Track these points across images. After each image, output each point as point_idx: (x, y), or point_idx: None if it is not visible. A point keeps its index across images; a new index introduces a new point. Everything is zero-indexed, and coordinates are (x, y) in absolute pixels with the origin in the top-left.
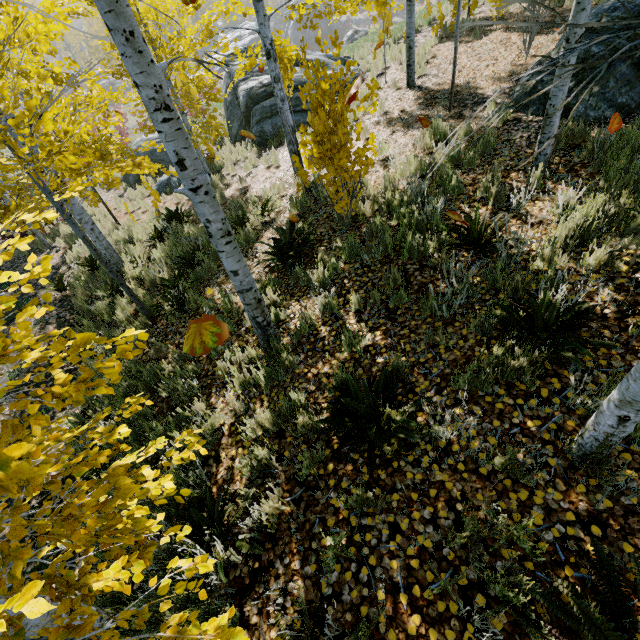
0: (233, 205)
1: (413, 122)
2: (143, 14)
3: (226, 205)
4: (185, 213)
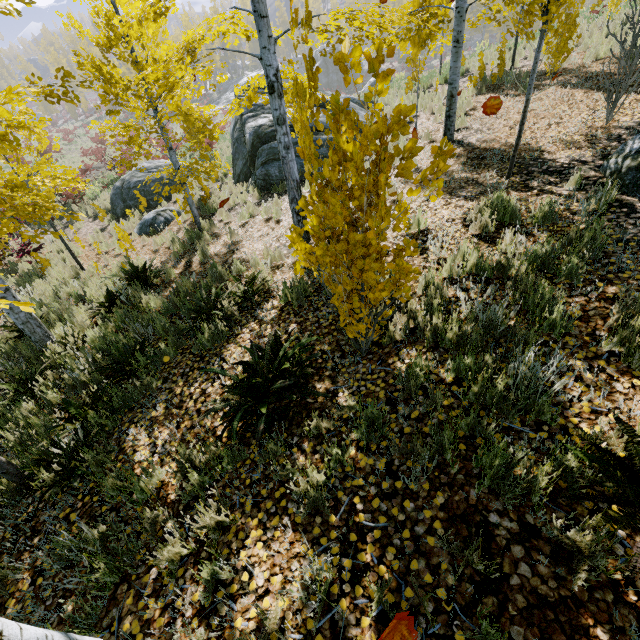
0: (210, 273)
1: (457, 187)
2: (126, 30)
3: (206, 266)
4: (155, 270)
